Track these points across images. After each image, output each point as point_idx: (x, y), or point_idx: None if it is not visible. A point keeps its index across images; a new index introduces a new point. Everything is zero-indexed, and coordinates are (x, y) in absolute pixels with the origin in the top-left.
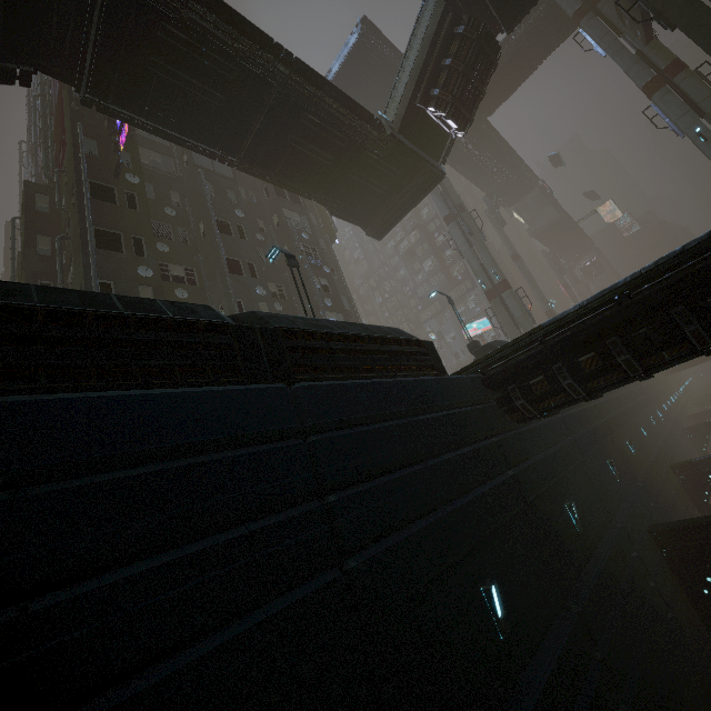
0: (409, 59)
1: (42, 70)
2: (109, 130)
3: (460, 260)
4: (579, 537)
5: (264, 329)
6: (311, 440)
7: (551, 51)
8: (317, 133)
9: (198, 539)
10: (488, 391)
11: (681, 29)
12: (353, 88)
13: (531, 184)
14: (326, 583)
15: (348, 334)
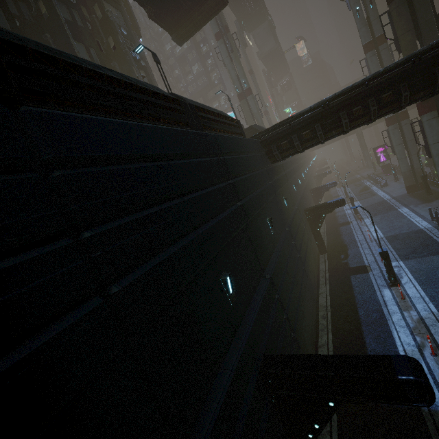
0: None
1: None
2: None
3: (217, 68)
4: (287, 209)
5: (190, 104)
6: (222, 159)
7: None
8: None
9: (204, 189)
10: (262, 148)
11: None
12: None
13: (264, 18)
14: (237, 207)
15: (214, 112)
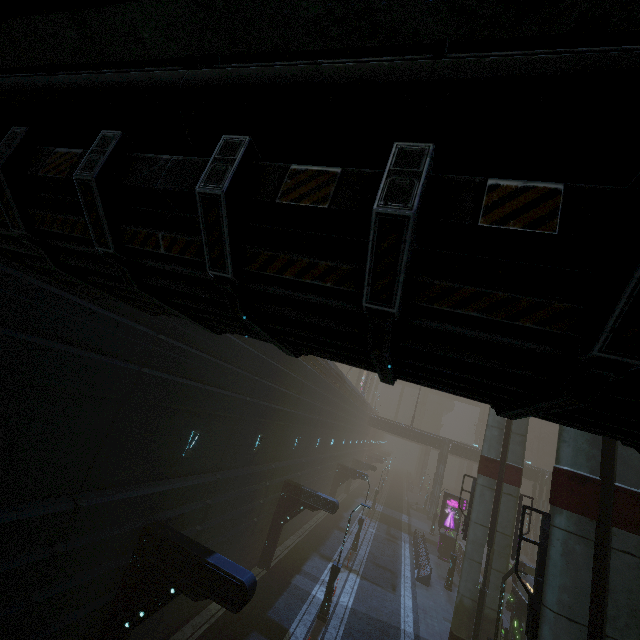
0: None
1: None
2: None
3: None
4: None
5: None
6: None
7: None
8: None
9: None
10: None
11: None
12: None
13: None
14: None
15: None
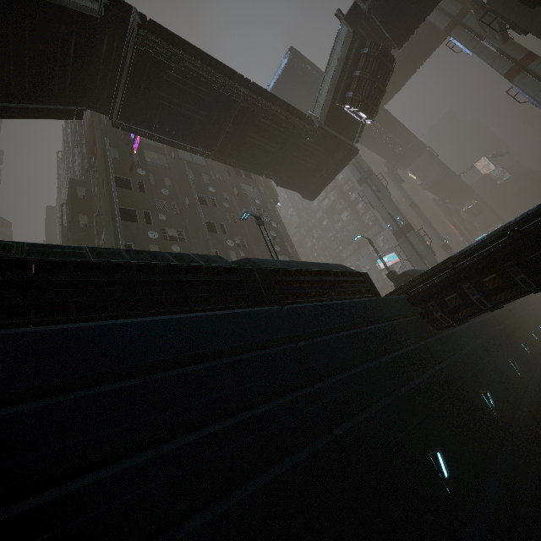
0: (328, 74)
1: (89, 108)
2: (125, 141)
3: (369, 210)
4: (495, 418)
5: (259, 269)
6: (301, 344)
7: (429, 55)
8: (267, 131)
9: (243, 411)
10: (412, 307)
11: (532, 33)
12: (285, 95)
13: (421, 151)
14: (326, 443)
15: (311, 270)
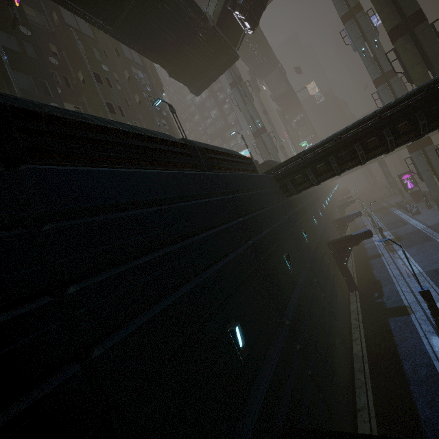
0: None
1: None
2: None
3: (233, 112)
4: (307, 243)
5: (199, 147)
6: (231, 197)
7: None
8: (168, 18)
9: (211, 229)
10: (275, 182)
11: None
12: None
13: (275, 66)
14: (248, 246)
15: (224, 152)
